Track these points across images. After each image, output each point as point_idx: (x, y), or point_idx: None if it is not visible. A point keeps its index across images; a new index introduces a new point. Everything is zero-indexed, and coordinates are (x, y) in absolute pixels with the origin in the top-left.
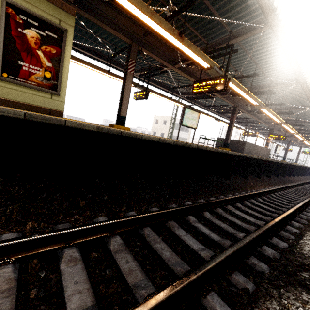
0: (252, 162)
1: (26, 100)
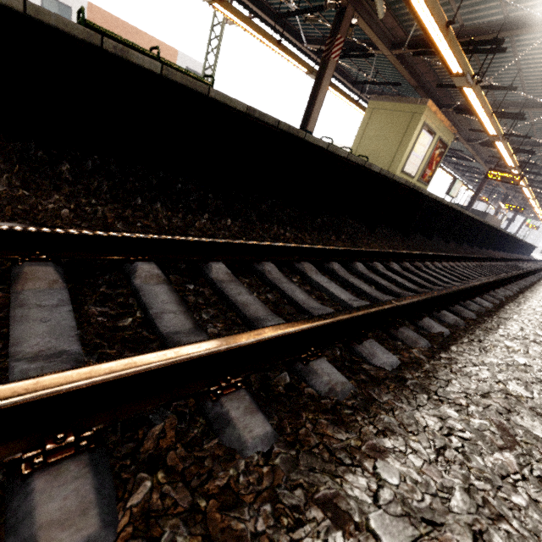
0: (504, 237)
1: None
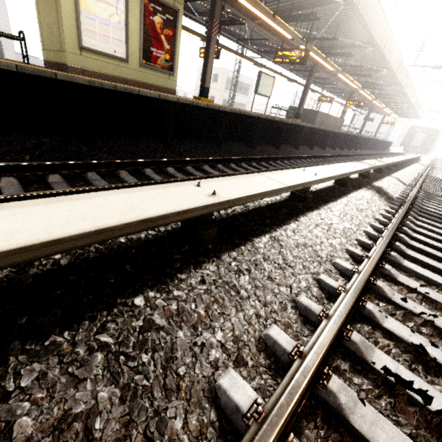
0: (319, 133)
1: (155, 82)
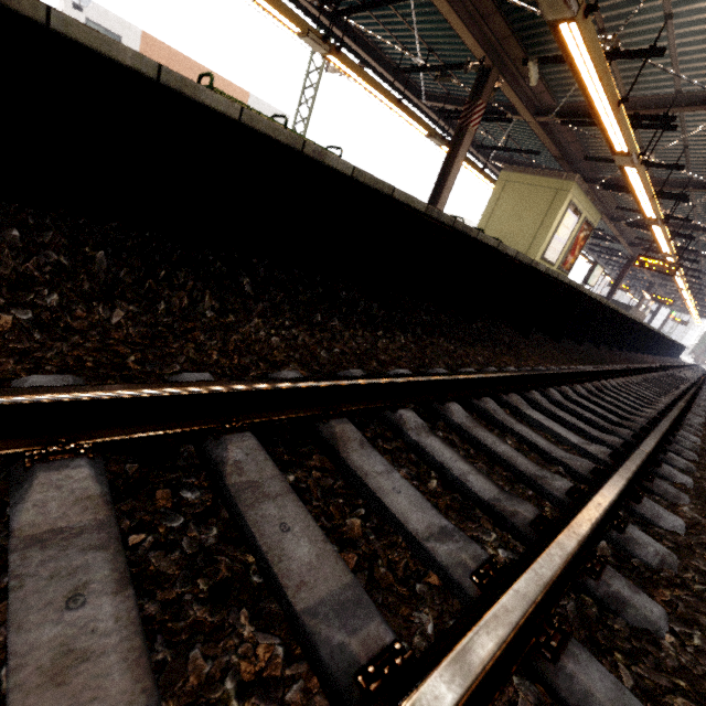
0: (655, 337)
1: None
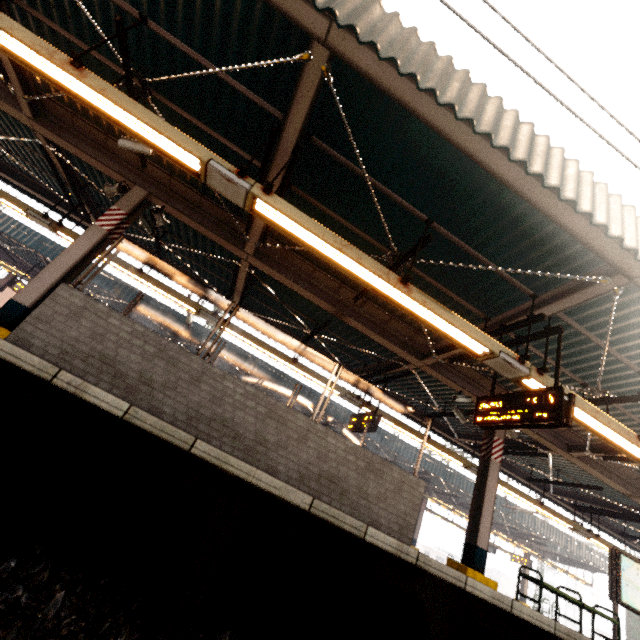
0: None
1: None
